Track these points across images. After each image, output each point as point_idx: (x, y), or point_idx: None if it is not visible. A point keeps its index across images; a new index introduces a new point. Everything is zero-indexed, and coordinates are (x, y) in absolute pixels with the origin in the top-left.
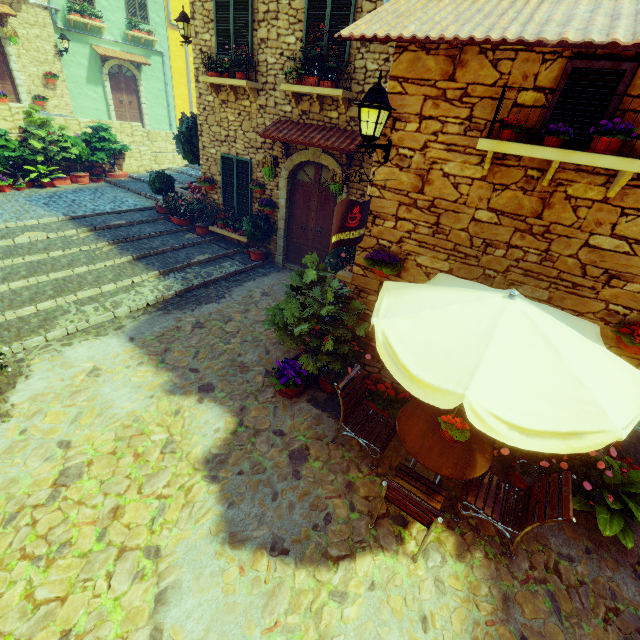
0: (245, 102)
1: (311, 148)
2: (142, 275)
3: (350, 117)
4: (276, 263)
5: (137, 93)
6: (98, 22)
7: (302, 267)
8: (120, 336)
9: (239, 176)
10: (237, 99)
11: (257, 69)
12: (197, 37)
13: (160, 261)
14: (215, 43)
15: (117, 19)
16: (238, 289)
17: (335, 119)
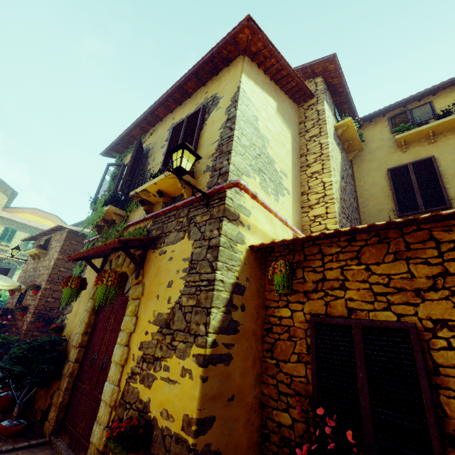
0: None
1: None
2: None
3: None
4: None
5: None
6: None
7: None
8: None
9: None
10: None
11: None
12: None
13: None
14: None
15: None
16: None
17: None
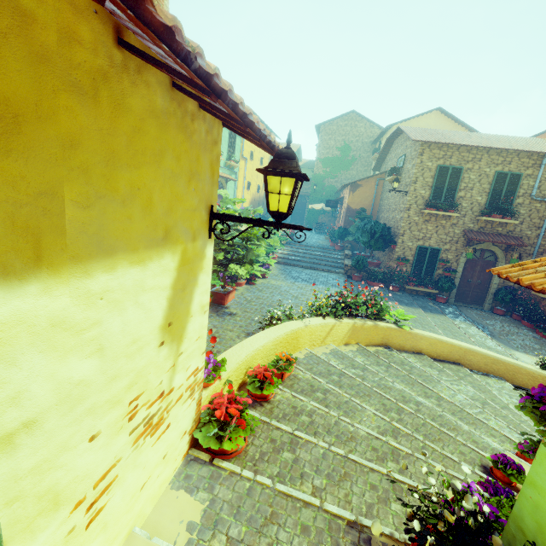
0: (442, 221)
1: (485, 243)
2: (449, 318)
3: (508, 230)
4: (449, 303)
5: (222, 197)
6: (221, 157)
7: (463, 303)
8: (513, 350)
9: (430, 257)
10: (437, 220)
11: (454, 208)
12: (415, 191)
13: (429, 310)
14: (431, 195)
15: (223, 154)
16: (473, 319)
17: (500, 231)
